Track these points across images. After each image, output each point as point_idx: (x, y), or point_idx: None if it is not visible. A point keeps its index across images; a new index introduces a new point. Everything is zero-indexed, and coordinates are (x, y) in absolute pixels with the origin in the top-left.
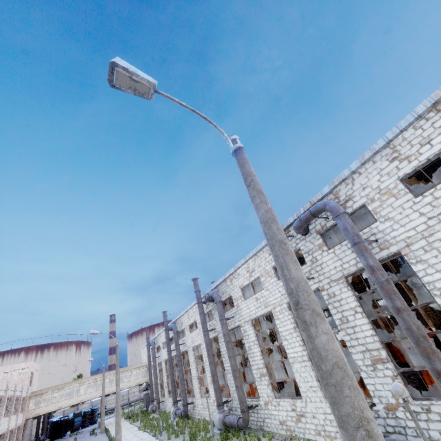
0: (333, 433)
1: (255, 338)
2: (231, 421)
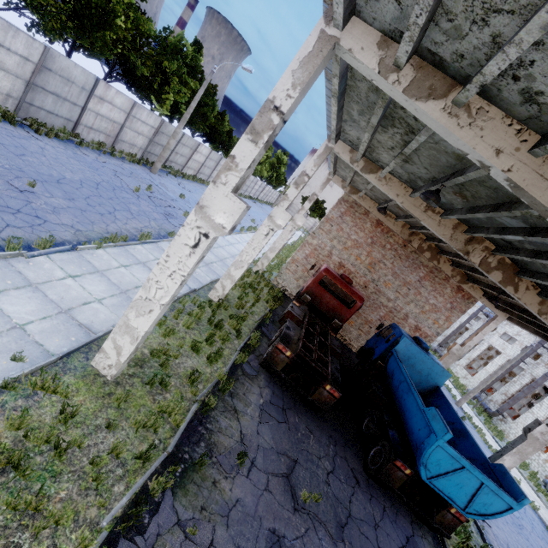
0: None
1: None
2: None
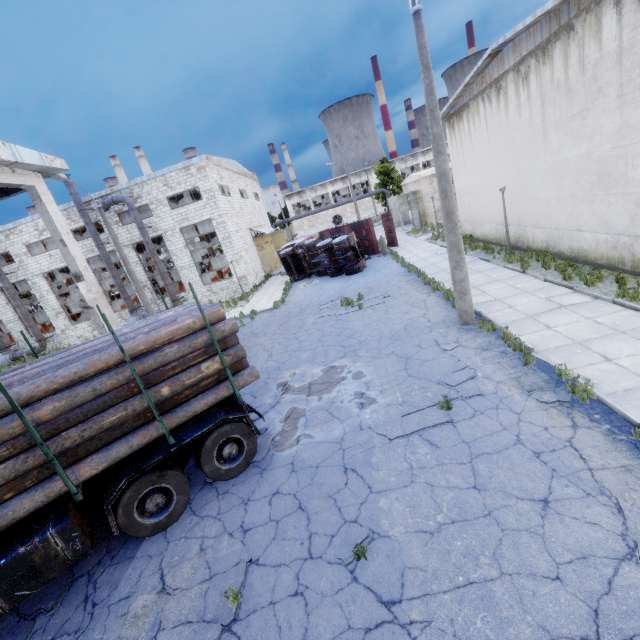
0: None
1: (49, 288)
2: (25, 353)
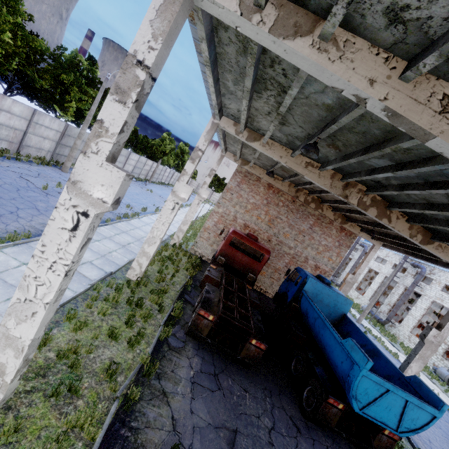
0: None
1: None
2: None
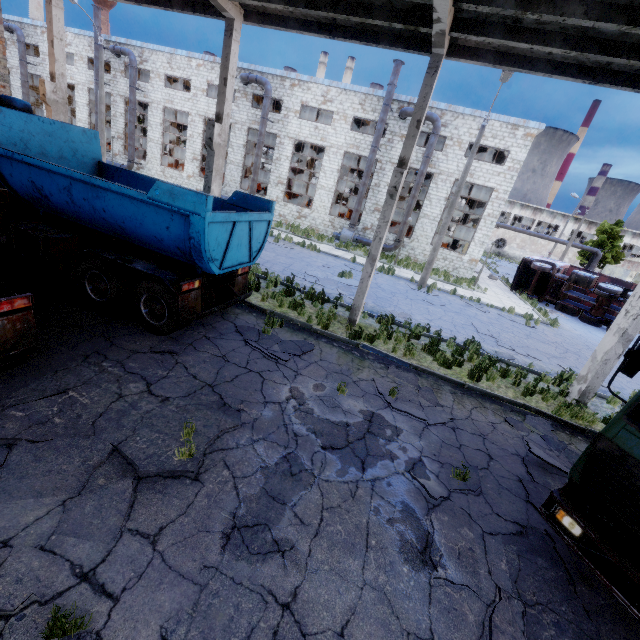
0: (321, 230)
1: (291, 156)
2: None
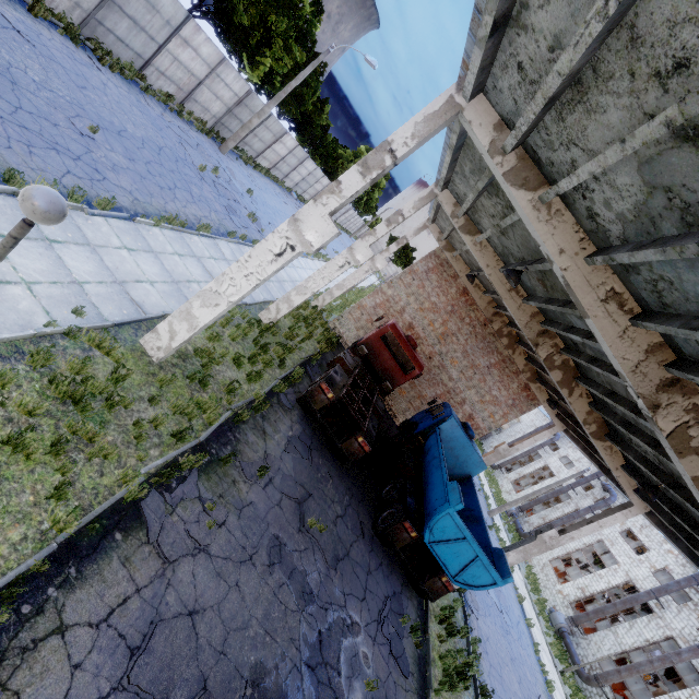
0: None
1: None
2: (572, 650)
